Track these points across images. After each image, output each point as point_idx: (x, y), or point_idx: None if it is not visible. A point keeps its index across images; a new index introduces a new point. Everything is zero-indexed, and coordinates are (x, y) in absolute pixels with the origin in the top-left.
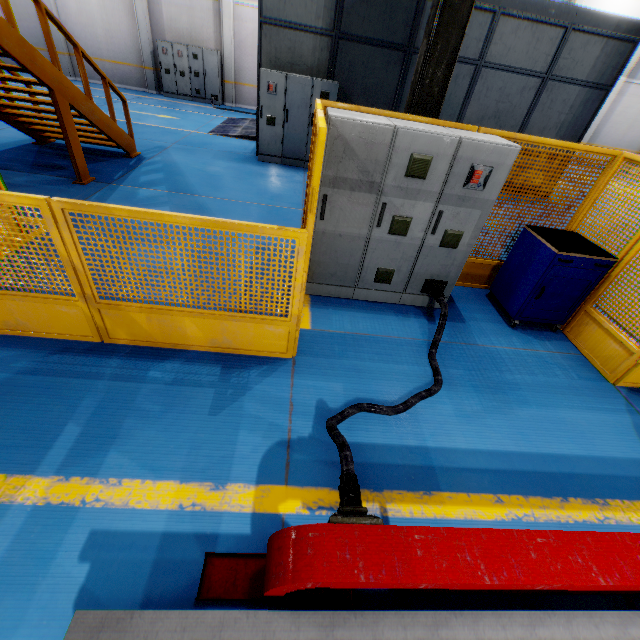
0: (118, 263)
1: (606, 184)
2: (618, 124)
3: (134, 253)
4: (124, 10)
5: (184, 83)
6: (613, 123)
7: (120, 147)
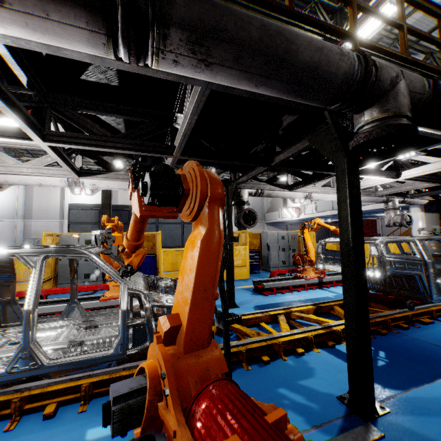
0: None
1: (157, 240)
2: None
3: None
4: (10, 230)
5: None
6: None
7: None
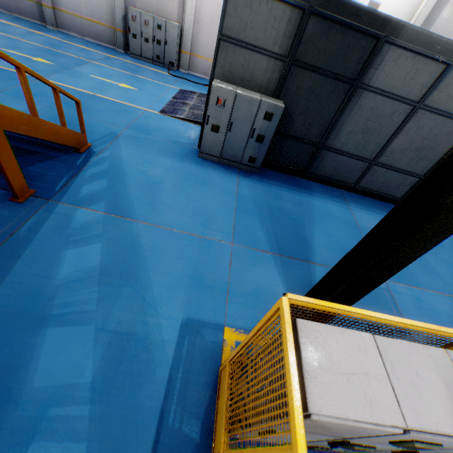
0: (18, 376)
1: None
2: None
3: (43, 349)
4: None
5: (147, 48)
6: None
7: (69, 145)
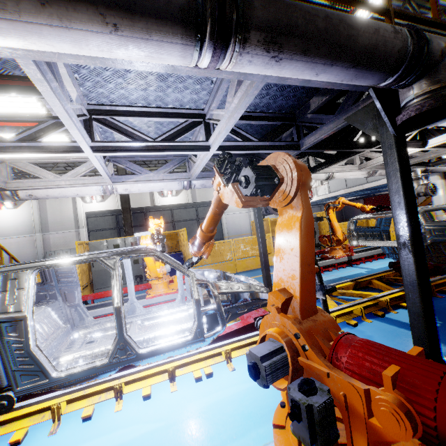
0: None
1: (180, 237)
2: None
3: None
4: (30, 245)
5: None
6: None
7: None
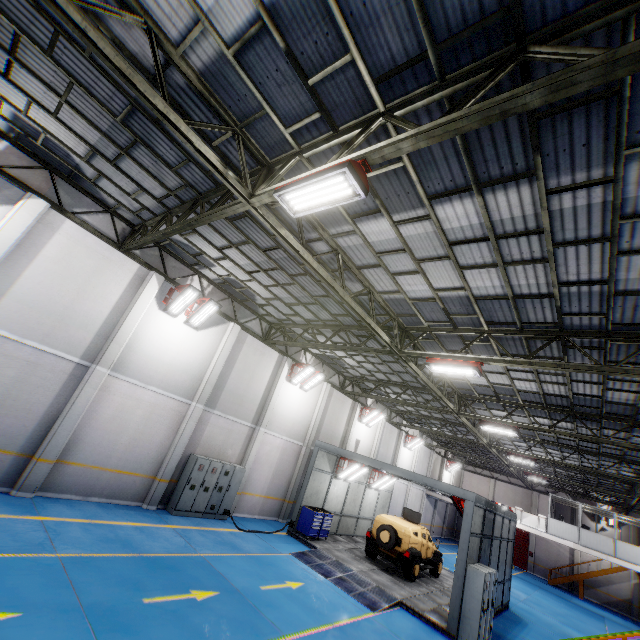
0: None
1: None
2: (411, 507)
3: None
4: (169, 422)
5: (203, 498)
6: (409, 507)
7: None
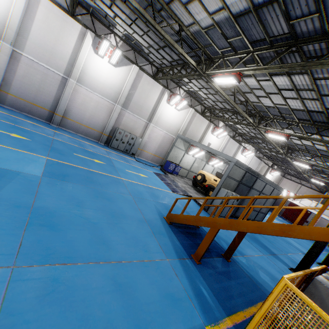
0: None
1: None
2: None
3: None
4: (106, 111)
5: (122, 146)
6: None
7: None
